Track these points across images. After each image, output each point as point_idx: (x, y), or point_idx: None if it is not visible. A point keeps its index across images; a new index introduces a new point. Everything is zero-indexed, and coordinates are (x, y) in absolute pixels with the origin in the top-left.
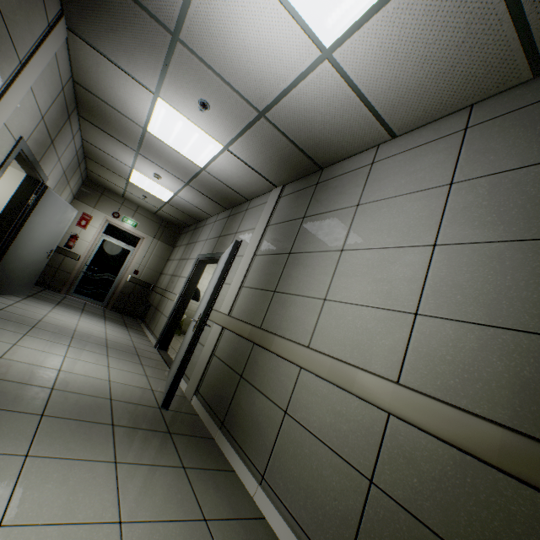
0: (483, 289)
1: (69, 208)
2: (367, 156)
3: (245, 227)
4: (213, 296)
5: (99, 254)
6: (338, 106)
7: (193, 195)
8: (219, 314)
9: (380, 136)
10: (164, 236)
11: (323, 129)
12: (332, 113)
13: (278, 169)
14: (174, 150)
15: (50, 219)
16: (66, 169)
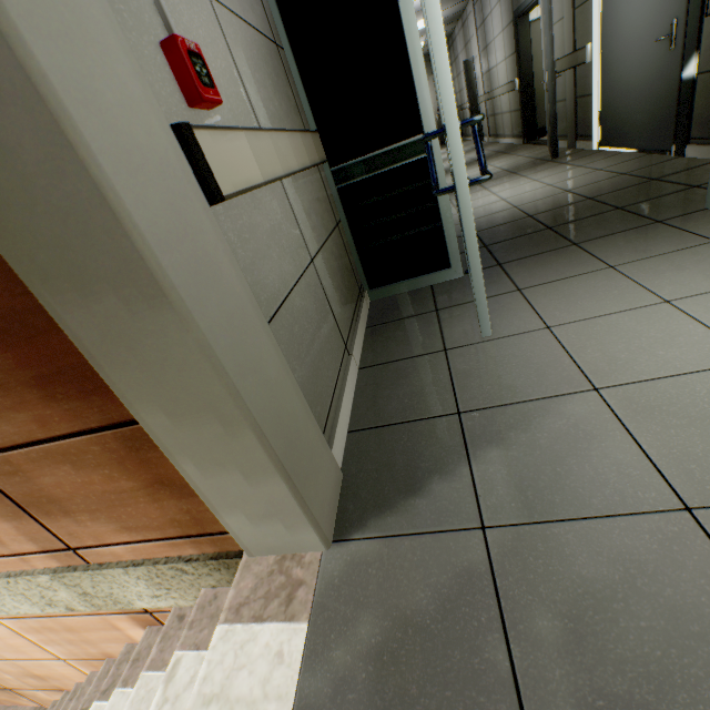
0: (508, 45)
1: None
2: None
3: (471, 35)
4: (468, 95)
5: None
6: None
7: None
8: (481, 98)
9: None
10: None
11: None
12: None
13: None
14: None
15: None
16: None
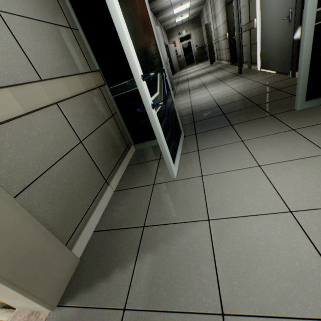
0: (223, 17)
1: (172, 45)
2: None
3: (209, 11)
4: (207, 40)
5: (184, 50)
6: None
7: (193, 10)
8: (214, 41)
9: None
10: (196, 26)
11: None
12: None
13: None
14: (181, 11)
15: (172, 51)
16: (165, 37)
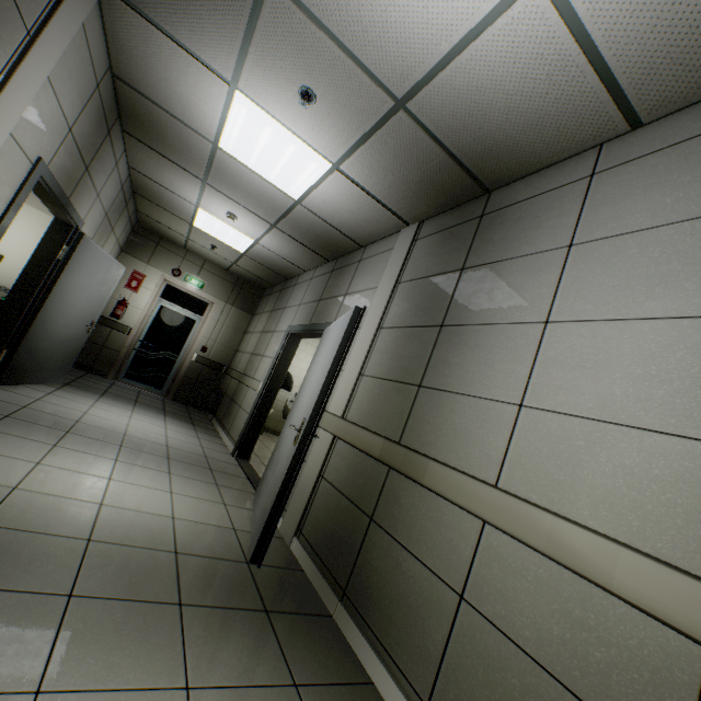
0: None
1: (114, 264)
2: (579, 164)
3: (359, 286)
4: (323, 393)
5: (156, 325)
6: (542, 76)
7: (281, 242)
8: (328, 415)
9: (610, 126)
10: (240, 300)
11: (504, 122)
12: (526, 91)
13: (414, 196)
14: (256, 175)
15: (88, 280)
16: (108, 209)
